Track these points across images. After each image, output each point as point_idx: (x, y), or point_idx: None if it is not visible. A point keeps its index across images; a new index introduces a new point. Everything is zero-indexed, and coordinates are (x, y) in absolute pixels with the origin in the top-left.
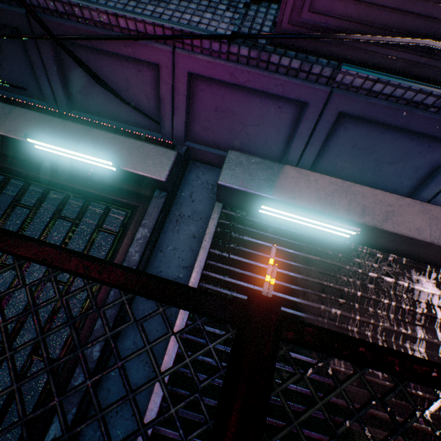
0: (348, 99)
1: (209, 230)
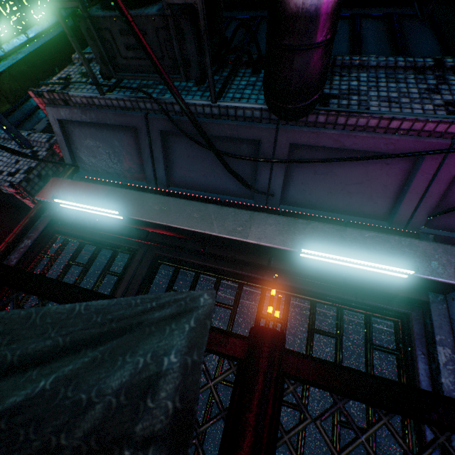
0: None
1: None
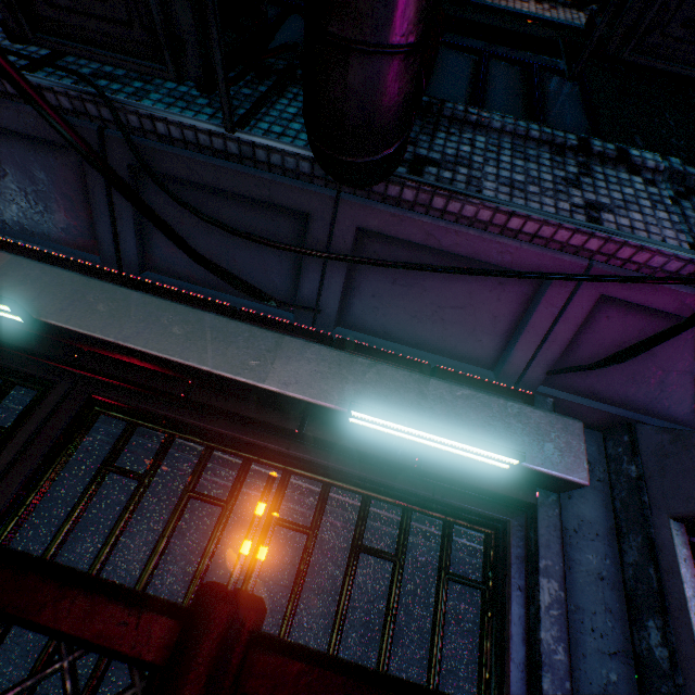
0: None
1: (691, 588)
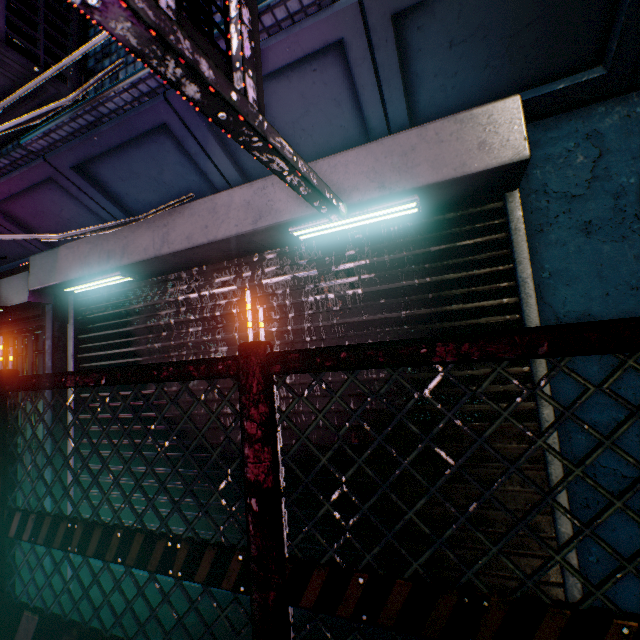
0: (59, 157)
1: (70, 323)
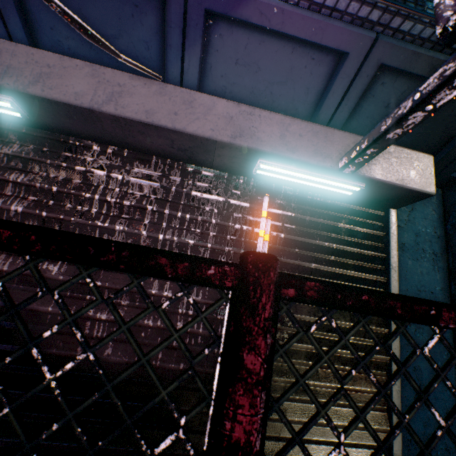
0: None
1: None
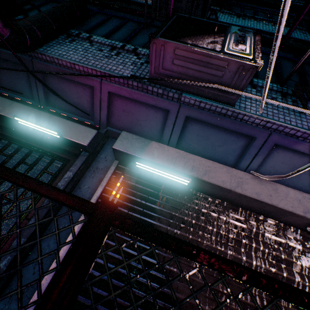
0: (189, 110)
1: (107, 175)
